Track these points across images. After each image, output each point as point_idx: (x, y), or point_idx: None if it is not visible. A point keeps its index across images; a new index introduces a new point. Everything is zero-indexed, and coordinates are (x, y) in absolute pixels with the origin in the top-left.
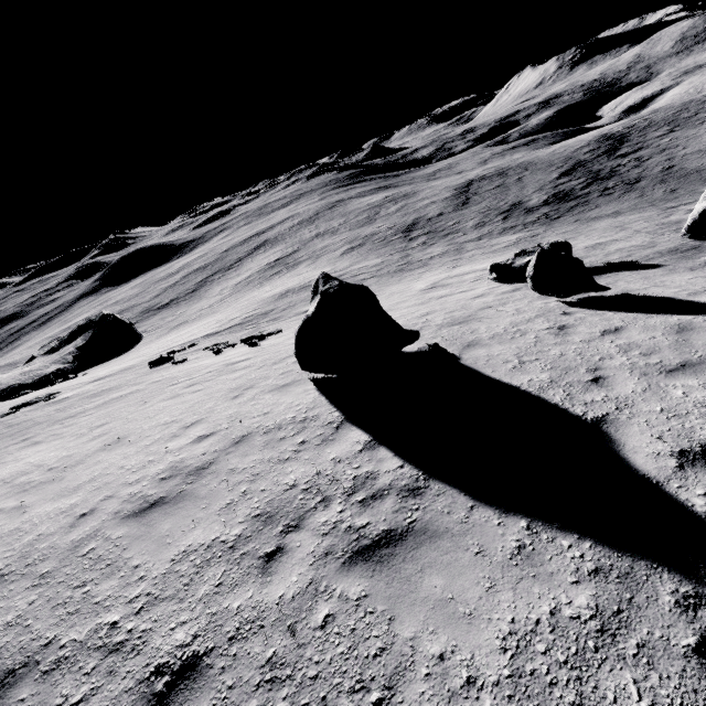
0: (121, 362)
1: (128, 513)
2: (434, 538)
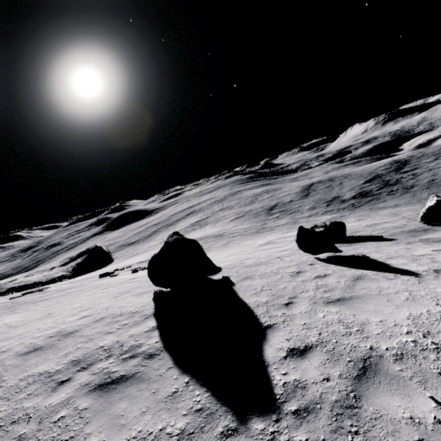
0: (92, 273)
1: (22, 352)
2: (140, 382)
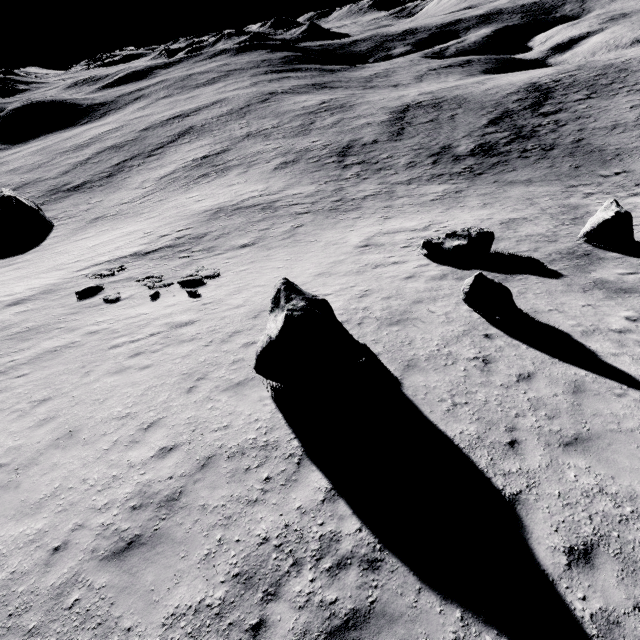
0: (37, 270)
1: (105, 553)
2: (391, 623)
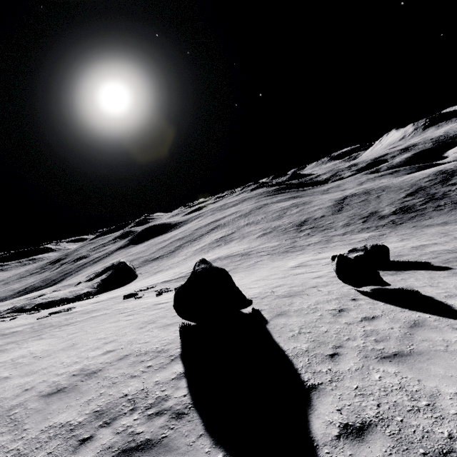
0: (116, 292)
1: (45, 393)
2: (167, 452)
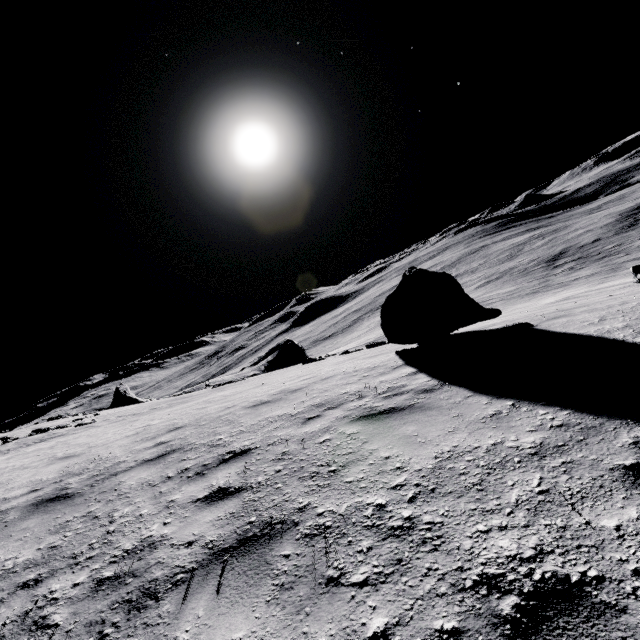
0: None
1: (249, 406)
2: (425, 410)
